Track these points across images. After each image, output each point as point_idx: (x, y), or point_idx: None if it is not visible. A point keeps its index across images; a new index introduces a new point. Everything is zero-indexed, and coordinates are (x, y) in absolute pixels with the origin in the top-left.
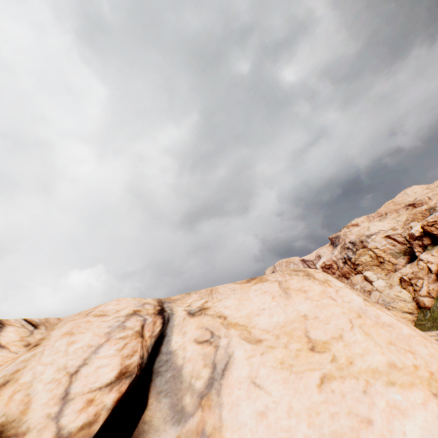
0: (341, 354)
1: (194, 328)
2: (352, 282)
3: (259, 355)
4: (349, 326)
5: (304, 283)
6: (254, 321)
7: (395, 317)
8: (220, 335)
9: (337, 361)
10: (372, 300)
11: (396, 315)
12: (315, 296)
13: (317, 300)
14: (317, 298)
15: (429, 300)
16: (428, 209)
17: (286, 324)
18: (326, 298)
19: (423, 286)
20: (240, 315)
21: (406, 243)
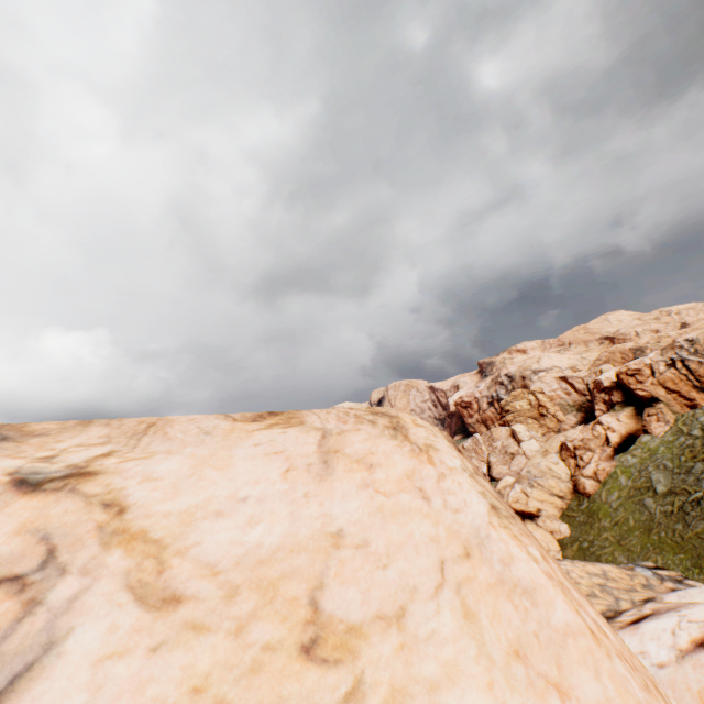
0: (380, 678)
1: (9, 531)
2: (492, 437)
3: (142, 653)
4: (434, 581)
5: (378, 446)
6: (197, 533)
7: (544, 567)
8: (71, 563)
9: (361, 703)
10: (513, 467)
11: (541, 496)
12: (389, 483)
13: (389, 493)
14: (389, 489)
15: (593, 485)
16: (634, 349)
17: (276, 556)
18: (412, 491)
19: (591, 462)
20: (168, 510)
21: (587, 395)
